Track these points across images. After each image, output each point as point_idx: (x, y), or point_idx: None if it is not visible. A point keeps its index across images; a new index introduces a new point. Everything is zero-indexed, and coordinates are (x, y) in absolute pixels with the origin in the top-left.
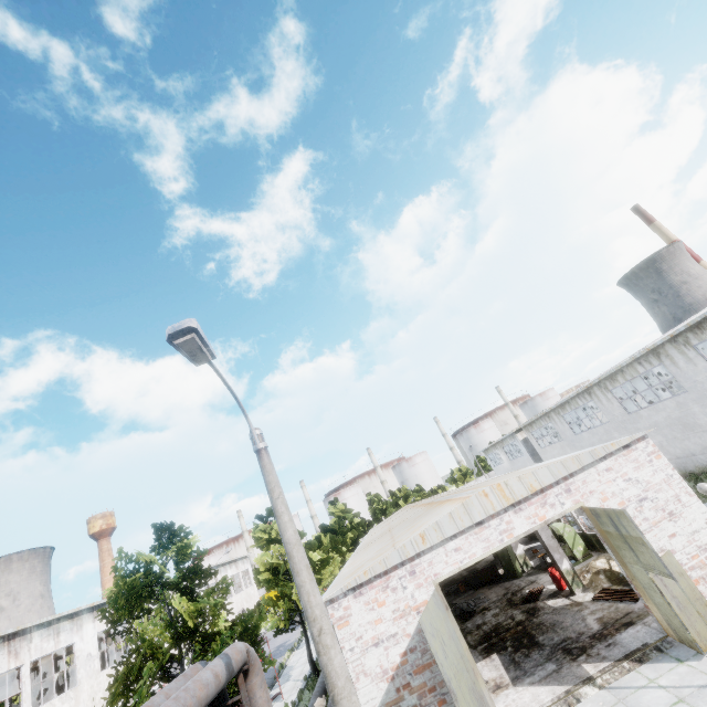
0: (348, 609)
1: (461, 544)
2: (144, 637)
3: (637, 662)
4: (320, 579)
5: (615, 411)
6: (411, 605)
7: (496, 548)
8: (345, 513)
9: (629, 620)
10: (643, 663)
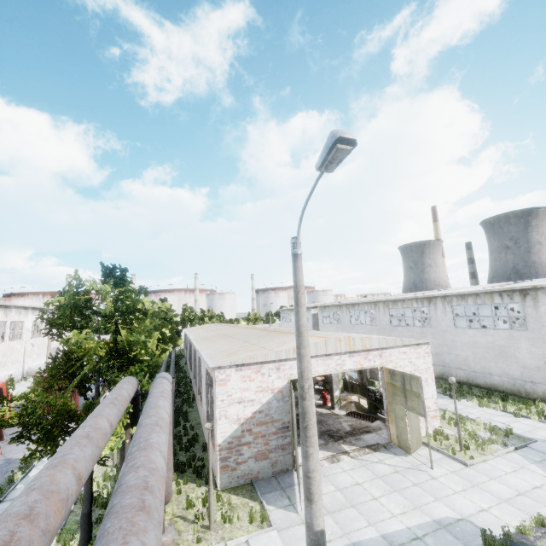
0: (229, 376)
1: (313, 362)
2: (80, 345)
3: (373, 450)
4: (166, 349)
5: (384, 321)
6: (270, 387)
7: (331, 372)
8: (168, 310)
9: (368, 430)
10: (376, 451)
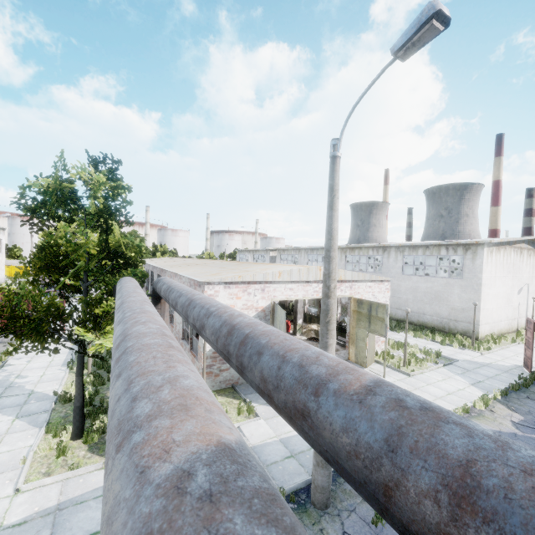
0: (218, 292)
1: (294, 287)
2: (70, 239)
3: None
4: None
5: (340, 266)
6: (254, 306)
7: (309, 297)
8: None
9: None
10: None
